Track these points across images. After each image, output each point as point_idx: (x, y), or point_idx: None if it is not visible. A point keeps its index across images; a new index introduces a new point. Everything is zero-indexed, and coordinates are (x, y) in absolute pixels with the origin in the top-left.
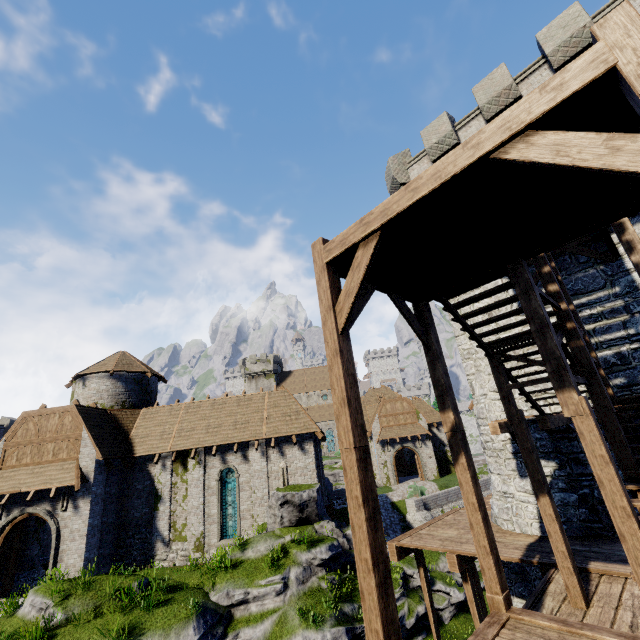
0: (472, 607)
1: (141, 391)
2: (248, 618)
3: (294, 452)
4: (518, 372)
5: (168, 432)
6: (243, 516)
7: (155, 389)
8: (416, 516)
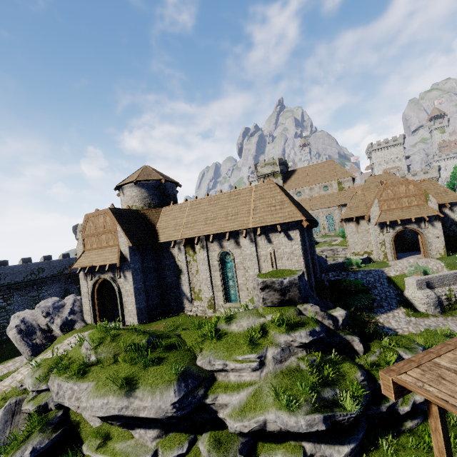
0: None
1: (160, 194)
2: (227, 384)
3: (280, 239)
4: None
5: (179, 224)
6: (240, 288)
7: (172, 192)
8: (416, 294)
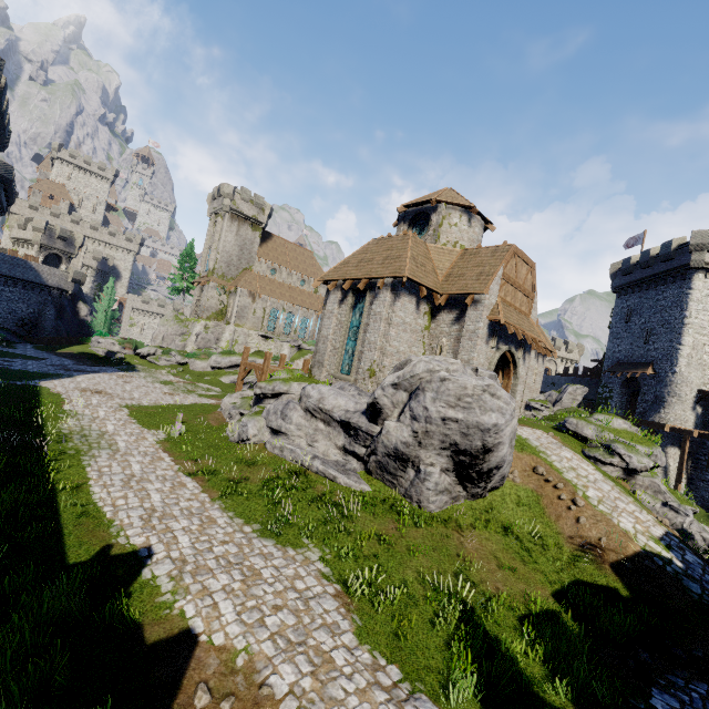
0: (687, 448)
1: None
2: None
3: (541, 361)
4: (704, 373)
5: None
6: None
7: None
8: None
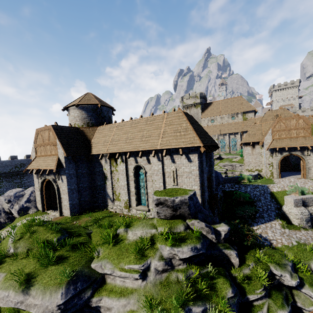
0: None
1: (97, 116)
2: (112, 288)
3: (182, 160)
4: None
5: (107, 141)
6: (149, 196)
7: (108, 115)
8: (292, 210)
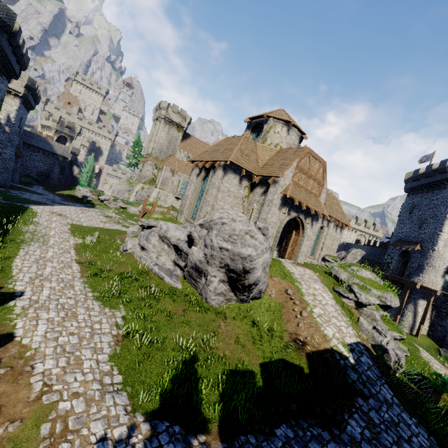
0: (431, 302)
1: None
2: None
3: (339, 231)
4: None
5: None
6: (318, 249)
7: None
8: None
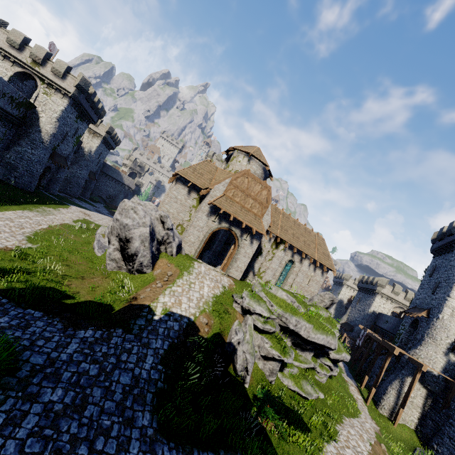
0: (416, 379)
1: None
2: None
3: (319, 272)
4: None
5: (276, 223)
6: (287, 284)
7: None
8: None
